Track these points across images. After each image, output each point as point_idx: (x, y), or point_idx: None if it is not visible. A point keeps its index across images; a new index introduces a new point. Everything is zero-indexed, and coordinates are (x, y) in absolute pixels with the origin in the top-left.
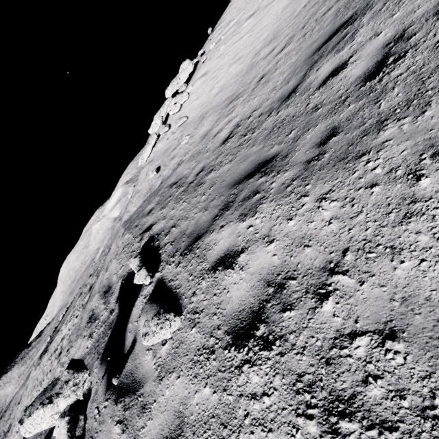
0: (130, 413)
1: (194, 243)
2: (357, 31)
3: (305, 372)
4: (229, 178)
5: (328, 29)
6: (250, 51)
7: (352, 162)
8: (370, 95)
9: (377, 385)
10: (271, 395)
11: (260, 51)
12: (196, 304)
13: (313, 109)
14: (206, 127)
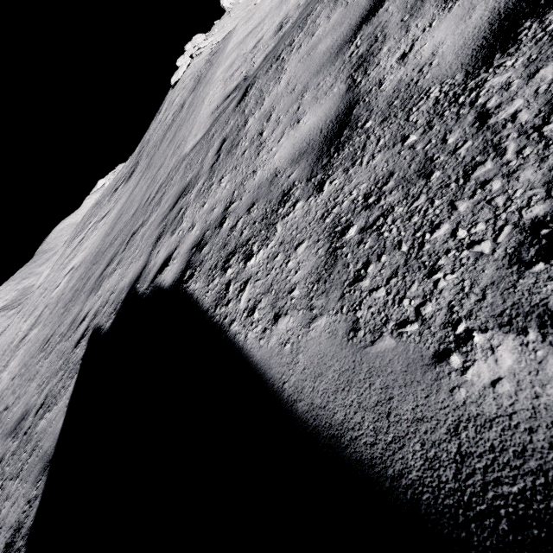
0: None
1: None
2: None
3: None
4: None
5: None
6: None
7: None
8: None
9: None
10: None
11: None
12: None
13: None
14: None
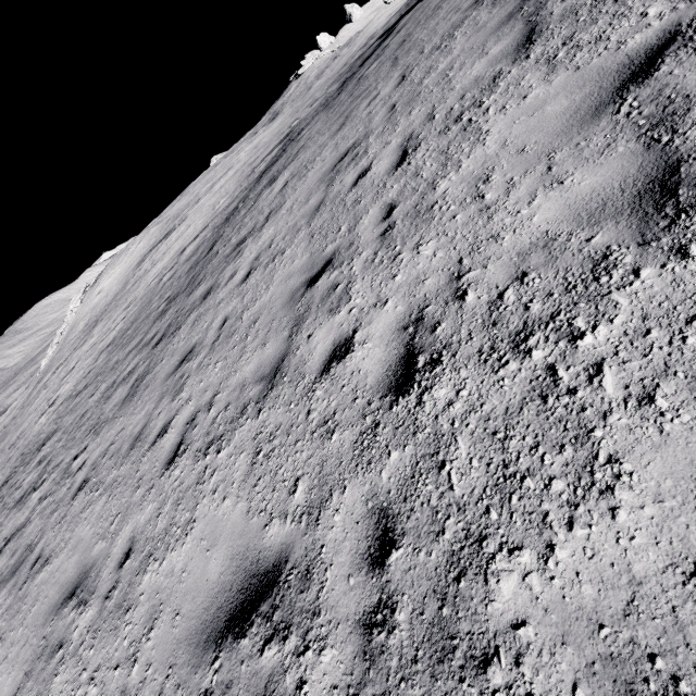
0: None
1: None
2: None
3: None
4: None
5: None
6: None
7: None
8: None
9: None
10: None
11: None
12: None
13: None
14: None
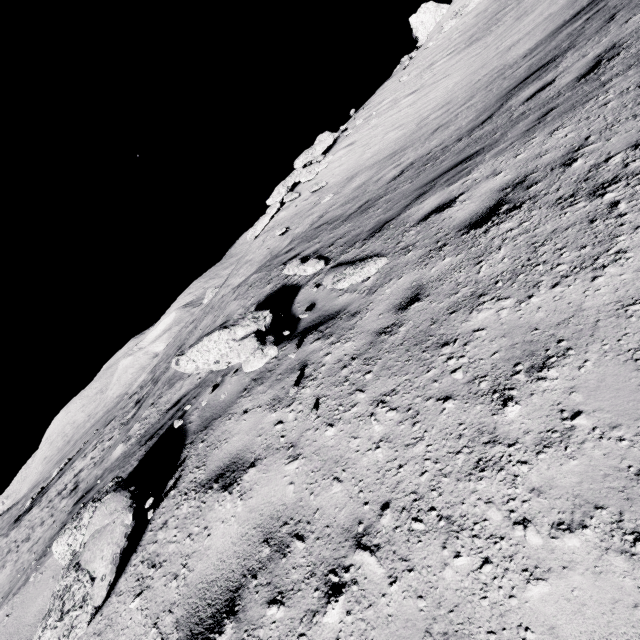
0: (333, 327)
1: (383, 226)
2: (561, 62)
3: (564, 194)
4: (415, 187)
5: (522, 76)
6: (414, 118)
7: (580, 106)
8: (587, 82)
9: (636, 162)
10: (531, 219)
11: (430, 116)
12: (406, 244)
13: (520, 115)
14: (360, 181)
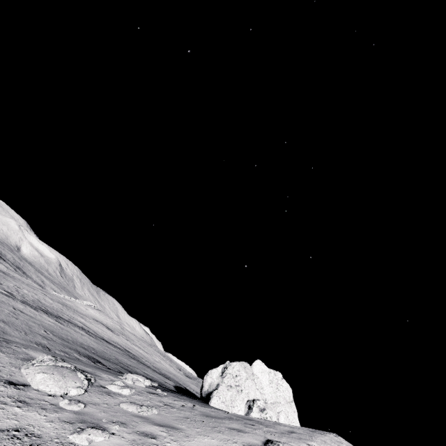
0: None
1: None
2: None
3: None
4: None
5: None
6: None
7: None
8: None
9: None
10: None
11: None
12: None
13: None
14: None
